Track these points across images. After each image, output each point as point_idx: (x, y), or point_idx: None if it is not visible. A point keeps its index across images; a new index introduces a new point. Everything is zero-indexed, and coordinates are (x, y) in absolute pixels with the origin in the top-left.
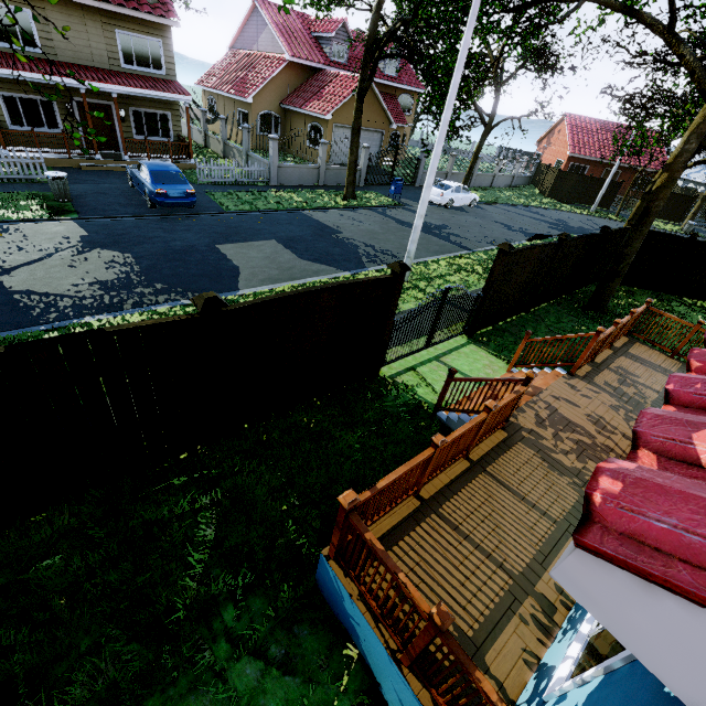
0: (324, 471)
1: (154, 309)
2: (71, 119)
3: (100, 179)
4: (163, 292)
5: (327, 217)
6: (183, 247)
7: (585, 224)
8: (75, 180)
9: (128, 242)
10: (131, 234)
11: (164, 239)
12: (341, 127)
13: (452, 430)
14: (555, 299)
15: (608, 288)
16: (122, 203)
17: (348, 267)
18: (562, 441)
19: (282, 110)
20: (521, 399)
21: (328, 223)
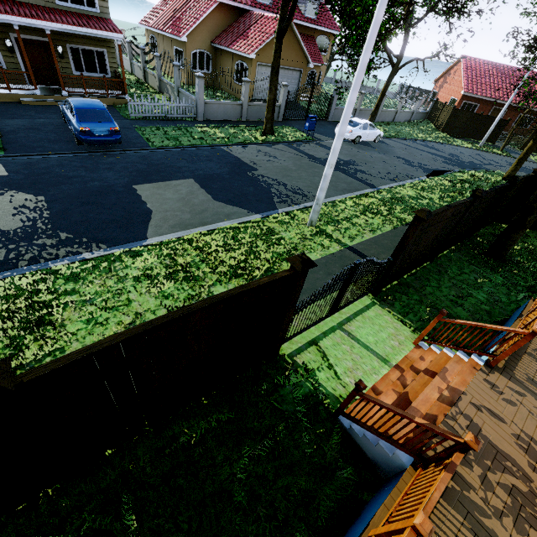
0: (194, 535)
1: (50, 266)
2: (11, 55)
3: (37, 114)
4: (66, 244)
5: (245, 153)
6: (100, 188)
7: (475, 159)
8: (12, 115)
9: (46, 182)
10: (52, 173)
11: (83, 179)
12: (264, 65)
13: (355, 442)
14: (455, 244)
15: (511, 239)
16: (52, 139)
17: (259, 209)
18: (492, 491)
19: (213, 49)
20: (437, 412)
21: (245, 159)
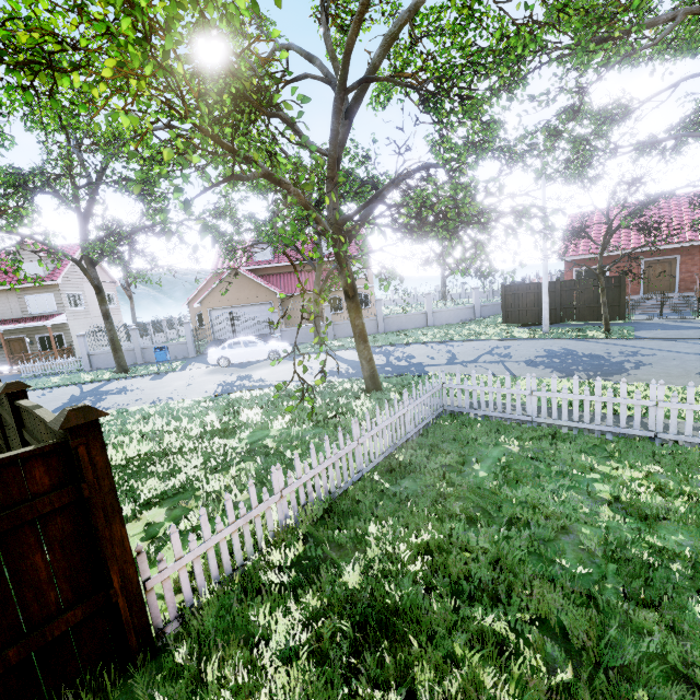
0: None
1: None
2: (2, 350)
3: None
4: None
5: None
6: None
7: (447, 357)
8: None
9: None
10: None
11: None
12: (219, 309)
13: None
14: None
15: None
16: None
17: None
18: None
19: None
20: None
21: None
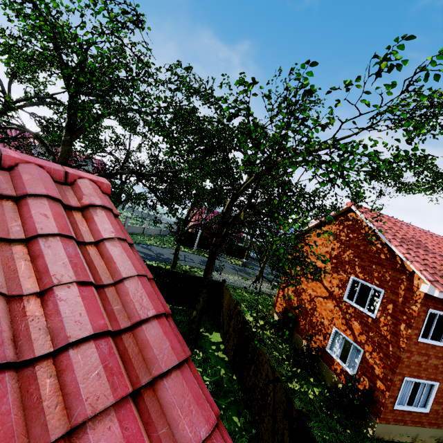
0: None
1: None
2: None
3: None
4: None
5: None
6: None
7: None
8: None
9: None
10: None
11: None
12: None
13: None
14: None
15: None
16: None
17: None
18: None
19: None
20: None
21: None
